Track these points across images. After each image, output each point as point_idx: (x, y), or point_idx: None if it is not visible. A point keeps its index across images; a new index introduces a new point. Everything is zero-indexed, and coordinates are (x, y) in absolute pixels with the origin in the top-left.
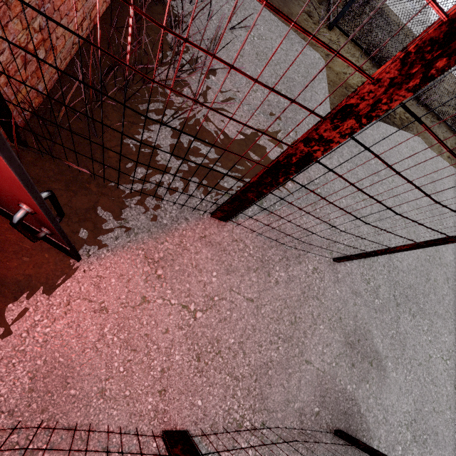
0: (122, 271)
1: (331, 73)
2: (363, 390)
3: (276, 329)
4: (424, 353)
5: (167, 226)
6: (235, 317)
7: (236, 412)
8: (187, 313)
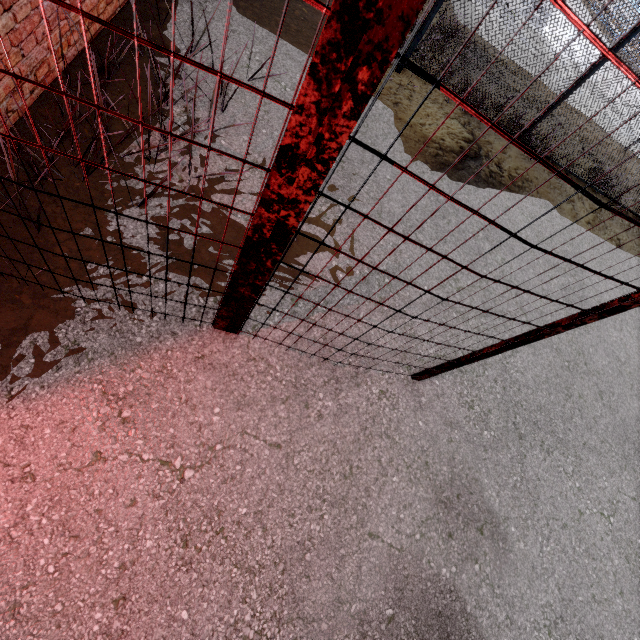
0: (64, 417)
1: (402, 126)
2: (469, 574)
3: (319, 487)
4: (570, 509)
5: (141, 345)
6: (250, 473)
7: (249, 627)
8: (169, 473)
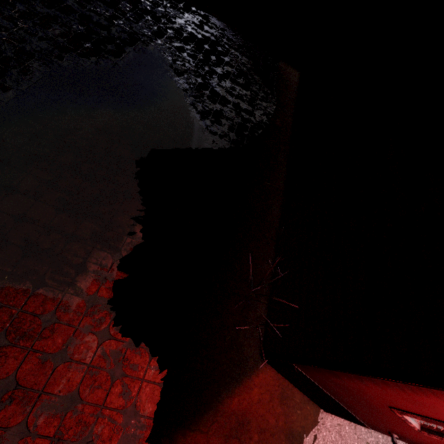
0: None
1: None
2: None
3: None
4: None
5: None
6: None
7: None
8: None
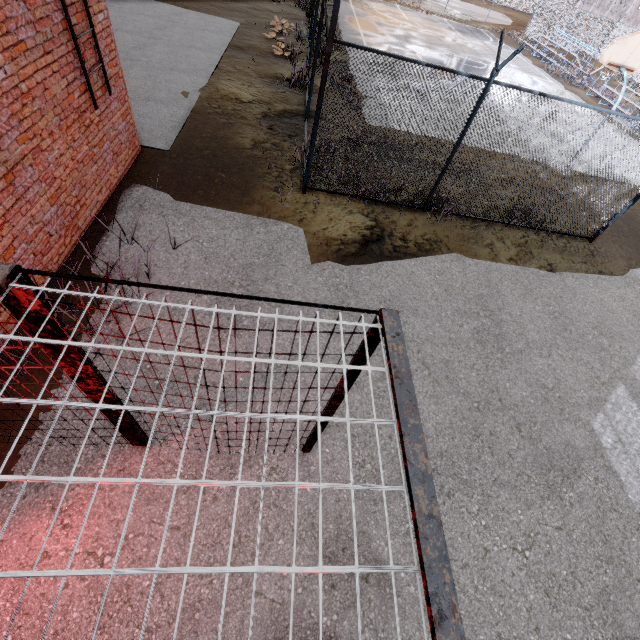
0: (26, 530)
1: (306, 236)
2: (351, 620)
3: (211, 557)
4: (473, 548)
5: (80, 469)
6: (154, 553)
7: None
8: (93, 561)
